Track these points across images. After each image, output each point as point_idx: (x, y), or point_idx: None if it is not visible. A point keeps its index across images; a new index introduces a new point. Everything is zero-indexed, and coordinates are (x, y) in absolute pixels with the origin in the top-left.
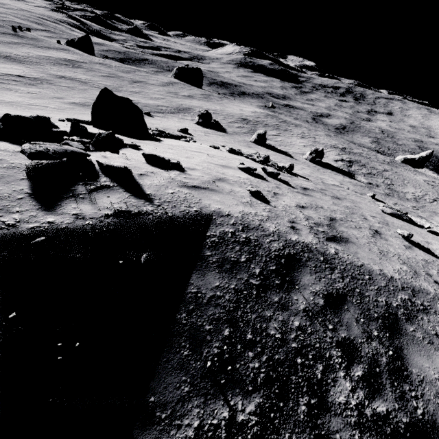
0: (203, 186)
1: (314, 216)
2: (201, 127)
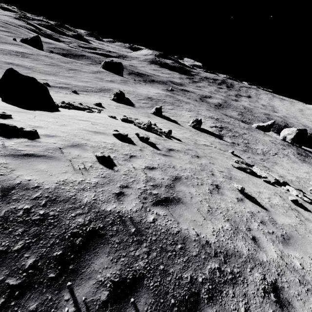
0: (40, 154)
1: (158, 177)
2: (115, 103)
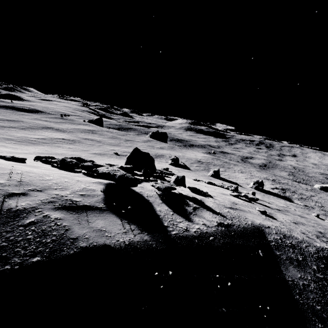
0: (234, 208)
1: (308, 229)
2: (173, 167)
